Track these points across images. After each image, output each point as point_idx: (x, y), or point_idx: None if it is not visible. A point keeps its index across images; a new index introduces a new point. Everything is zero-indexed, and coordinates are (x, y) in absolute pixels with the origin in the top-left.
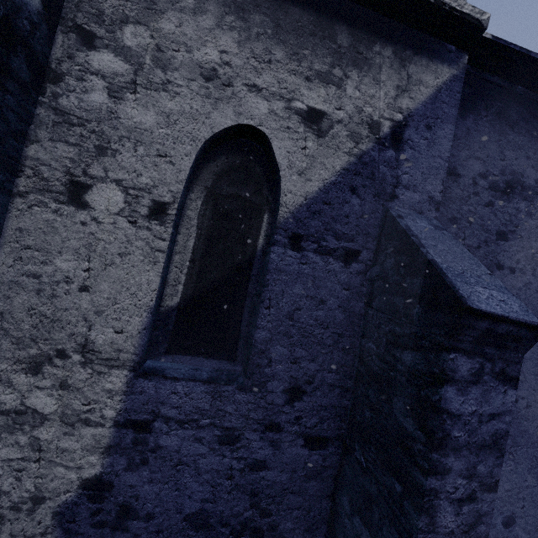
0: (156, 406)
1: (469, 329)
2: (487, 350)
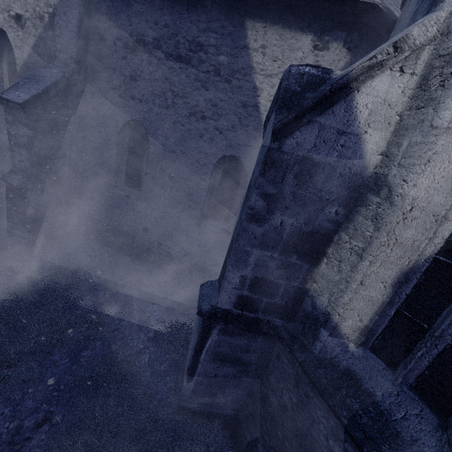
0: (1, 142)
1: (3, 104)
2: (14, 113)
